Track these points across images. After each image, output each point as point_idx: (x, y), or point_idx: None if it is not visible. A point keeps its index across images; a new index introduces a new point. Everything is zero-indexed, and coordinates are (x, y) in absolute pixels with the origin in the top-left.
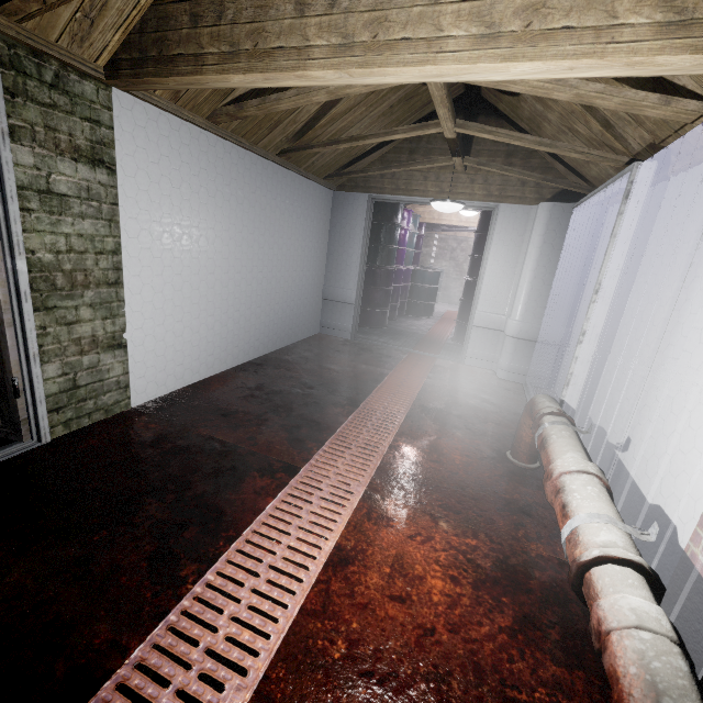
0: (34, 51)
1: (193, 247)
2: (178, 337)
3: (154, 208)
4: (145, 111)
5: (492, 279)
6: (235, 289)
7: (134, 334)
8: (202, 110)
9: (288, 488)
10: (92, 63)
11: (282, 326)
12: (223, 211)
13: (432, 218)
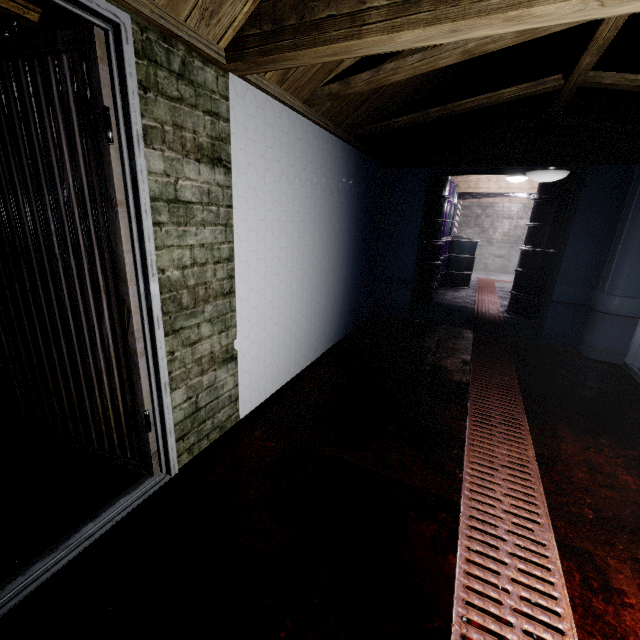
0: (163, 34)
1: (288, 243)
2: (275, 339)
3: (259, 205)
4: (254, 98)
5: (576, 250)
6: (317, 281)
7: (242, 343)
8: (302, 92)
9: (462, 537)
10: (215, 44)
11: (348, 312)
12: (311, 201)
13: (468, 186)
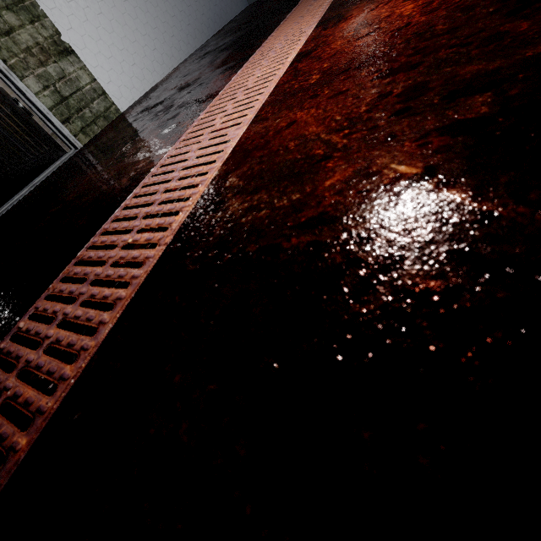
0: None
1: None
2: (112, 34)
3: None
4: None
5: None
6: None
7: (70, 37)
8: None
9: (246, 64)
10: None
11: (205, 4)
12: None
13: None
